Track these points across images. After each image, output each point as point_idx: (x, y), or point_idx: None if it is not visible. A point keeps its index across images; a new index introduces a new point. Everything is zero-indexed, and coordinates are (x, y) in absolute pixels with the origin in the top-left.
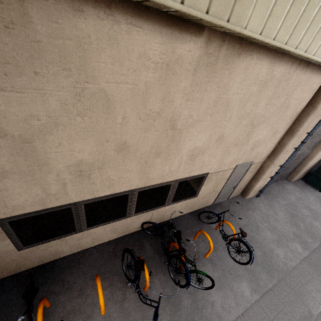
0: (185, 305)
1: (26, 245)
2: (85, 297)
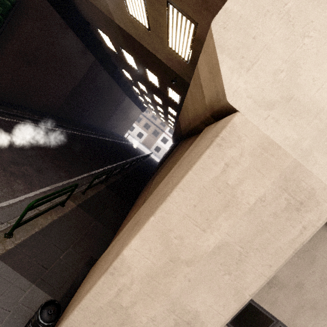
0: None
1: None
2: None
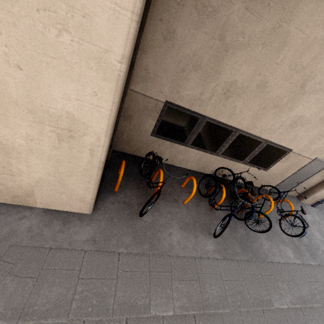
0: (240, 233)
1: (157, 133)
2: (173, 189)
